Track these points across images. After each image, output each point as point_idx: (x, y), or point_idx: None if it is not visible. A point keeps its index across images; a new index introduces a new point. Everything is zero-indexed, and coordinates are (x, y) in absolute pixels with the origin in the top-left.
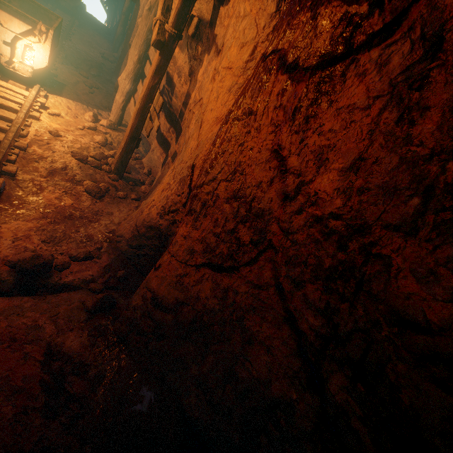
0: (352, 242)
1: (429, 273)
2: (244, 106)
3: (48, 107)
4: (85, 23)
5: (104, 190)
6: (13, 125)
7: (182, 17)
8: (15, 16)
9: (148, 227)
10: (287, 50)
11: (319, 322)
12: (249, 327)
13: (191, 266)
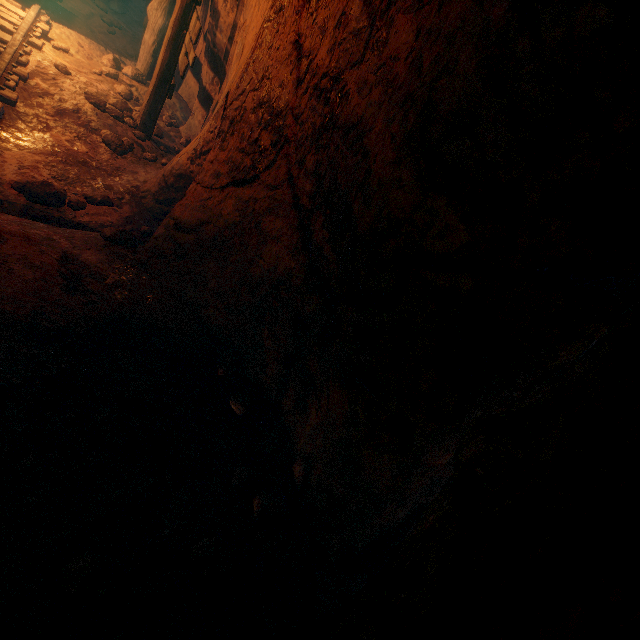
0: (332, 93)
1: (364, 84)
2: (276, 5)
3: (52, 39)
4: None
5: (127, 146)
6: (8, 46)
7: None
8: None
9: (178, 176)
10: None
11: (312, 185)
12: (265, 229)
13: (216, 189)
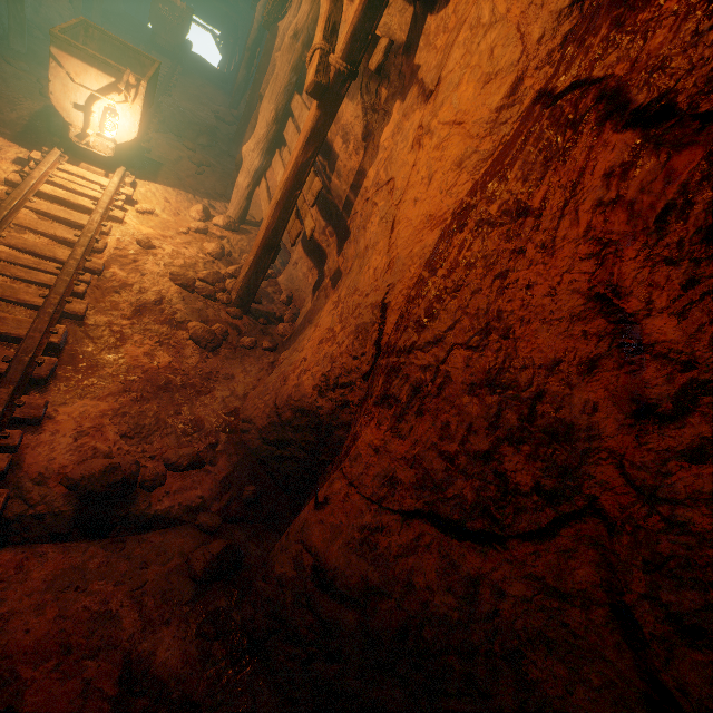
0: None
1: None
2: (504, 197)
3: (136, 200)
4: (192, 68)
5: (220, 335)
6: (83, 235)
7: (361, 39)
8: (91, 64)
9: (298, 410)
10: (625, 78)
11: None
12: (537, 681)
13: (391, 512)
